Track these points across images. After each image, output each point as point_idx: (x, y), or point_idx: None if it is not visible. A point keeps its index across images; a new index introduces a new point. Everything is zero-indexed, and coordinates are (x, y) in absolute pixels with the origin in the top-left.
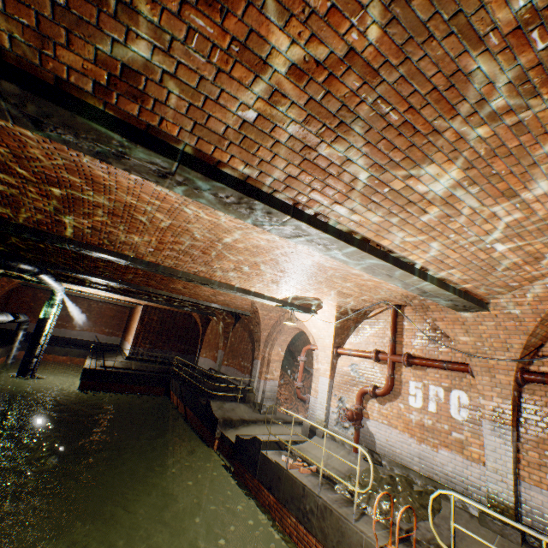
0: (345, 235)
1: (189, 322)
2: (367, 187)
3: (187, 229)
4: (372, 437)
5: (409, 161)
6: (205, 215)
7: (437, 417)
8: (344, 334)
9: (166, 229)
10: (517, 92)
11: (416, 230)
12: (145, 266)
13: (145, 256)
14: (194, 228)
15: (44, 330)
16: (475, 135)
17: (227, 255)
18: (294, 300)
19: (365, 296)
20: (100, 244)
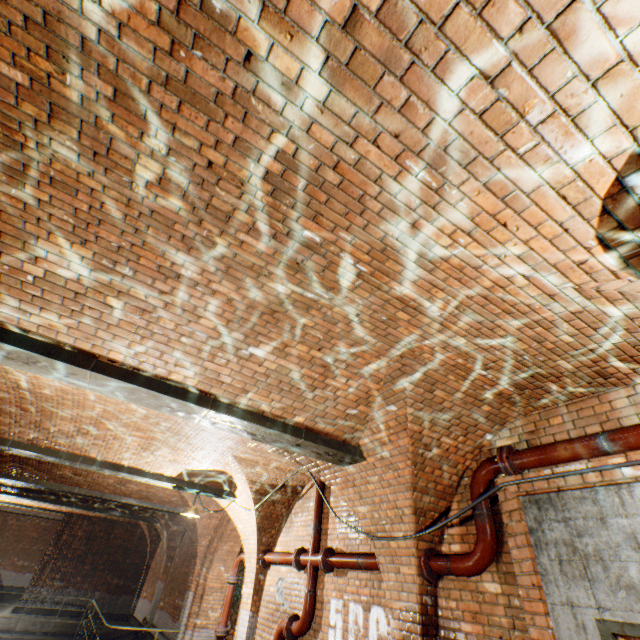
0: (49, 346)
1: (133, 536)
2: (6, 276)
3: None
4: None
5: (12, 237)
6: None
7: None
8: (276, 527)
9: None
10: (3, 143)
11: (134, 334)
12: None
13: None
14: None
15: None
16: (37, 199)
17: (54, 409)
18: (195, 477)
19: (274, 461)
20: None
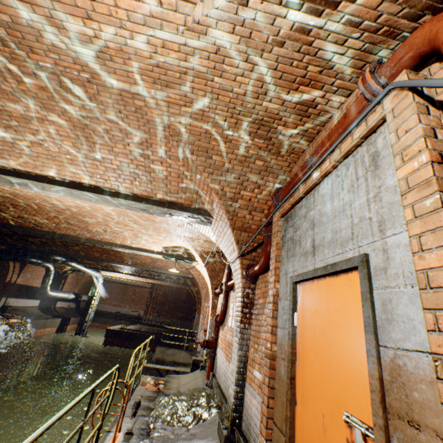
0: (26, 175)
1: (185, 294)
2: None
3: (43, 204)
4: (216, 363)
5: None
6: (19, 189)
7: (233, 331)
8: (220, 276)
9: (40, 207)
10: None
11: (49, 160)
12: (61, 237)
13: (58, 230)
14: (43, 202)
15: (91, 303)
16: None
17: (87, 219)
18: (171, 251)
19: (202, 237)
20: (34, 226)
